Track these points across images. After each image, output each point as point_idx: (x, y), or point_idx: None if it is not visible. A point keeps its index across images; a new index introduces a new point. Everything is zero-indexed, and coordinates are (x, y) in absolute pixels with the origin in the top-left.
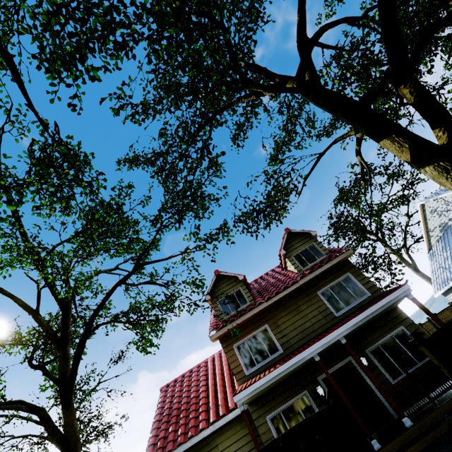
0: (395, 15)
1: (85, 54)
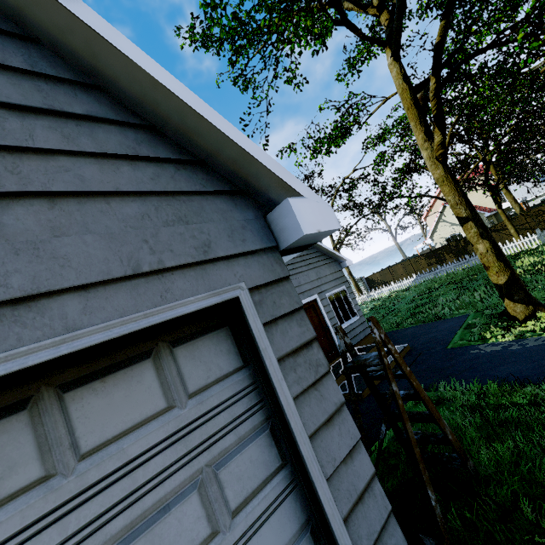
0: None
1: None
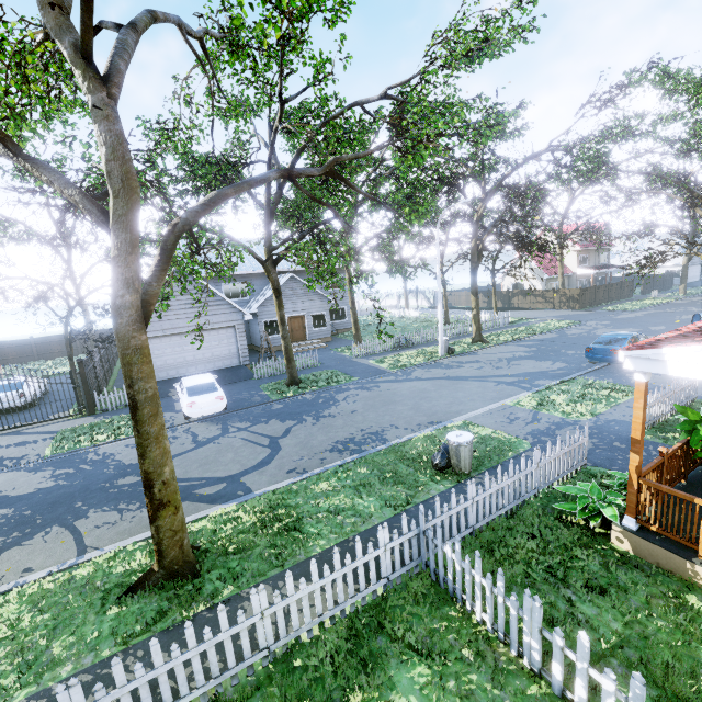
0: None
1: None
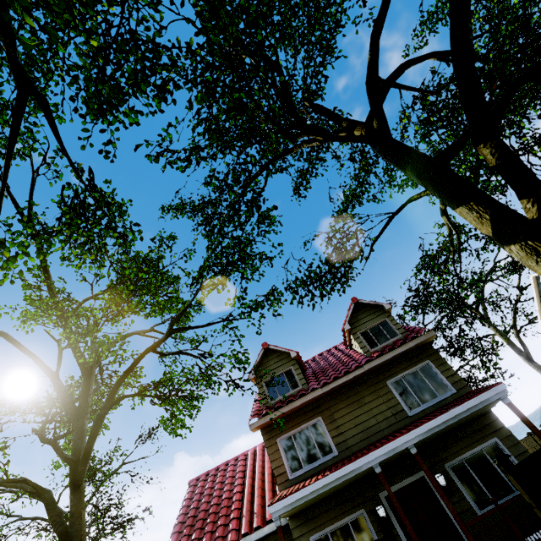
0: (472, 63)
1: (120, 98)
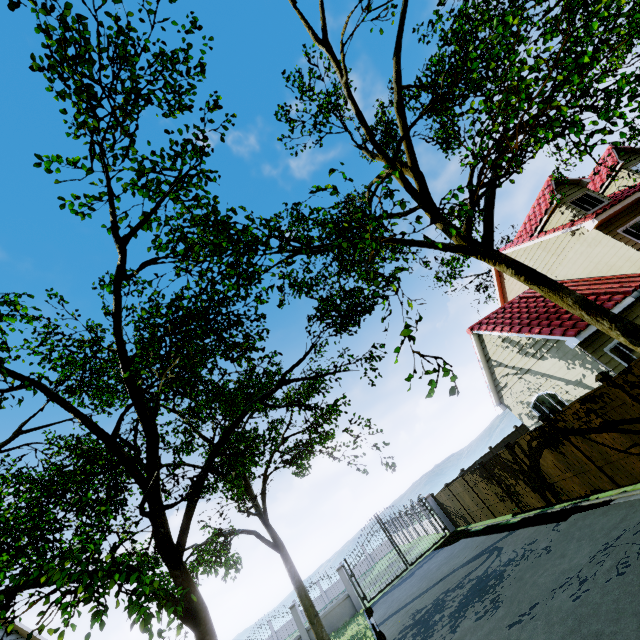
0: None
1: None
